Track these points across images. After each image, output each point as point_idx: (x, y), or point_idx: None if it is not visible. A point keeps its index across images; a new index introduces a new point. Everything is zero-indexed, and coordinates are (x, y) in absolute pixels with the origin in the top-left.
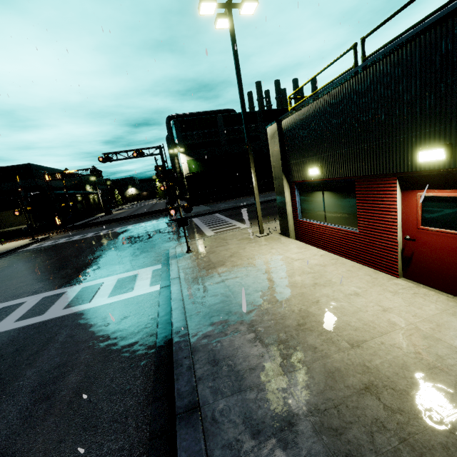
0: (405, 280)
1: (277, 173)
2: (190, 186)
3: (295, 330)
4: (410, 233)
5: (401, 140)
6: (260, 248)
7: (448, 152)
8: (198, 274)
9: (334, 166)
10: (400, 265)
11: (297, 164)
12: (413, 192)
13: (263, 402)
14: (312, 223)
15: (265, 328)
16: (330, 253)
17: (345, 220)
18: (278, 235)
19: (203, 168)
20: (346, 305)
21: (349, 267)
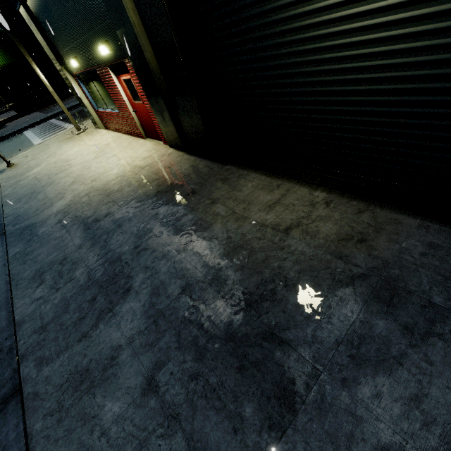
0: (147, 140)
1: (57, 65)
2: (5, 88)
3: (68, 186)
4: (134, 107)
5: (92, 35)
6: (73, 144)
7: (108, 48)
8: (17, 179)
9: (82, 58)
10: (142, 131)
11: (65, 55)
12: (119, 77)
13: (38, 218)
14: (103, 112)
15: (53, 191)
16: (122, 133)
17: (114, 104)
18: (93, 129)
19: (13, 58)
20: (104, 163)
21: (122, 140)
